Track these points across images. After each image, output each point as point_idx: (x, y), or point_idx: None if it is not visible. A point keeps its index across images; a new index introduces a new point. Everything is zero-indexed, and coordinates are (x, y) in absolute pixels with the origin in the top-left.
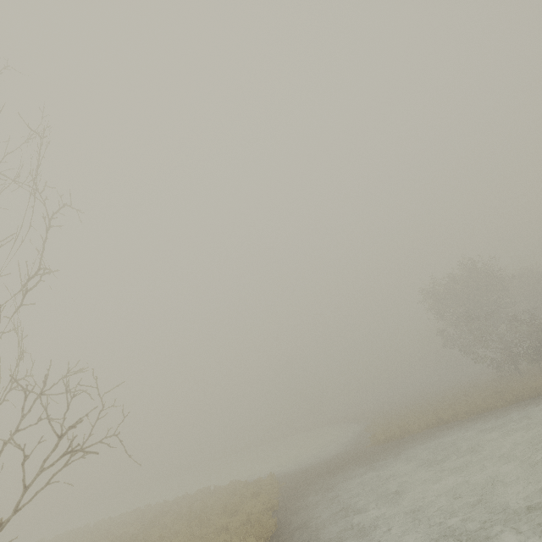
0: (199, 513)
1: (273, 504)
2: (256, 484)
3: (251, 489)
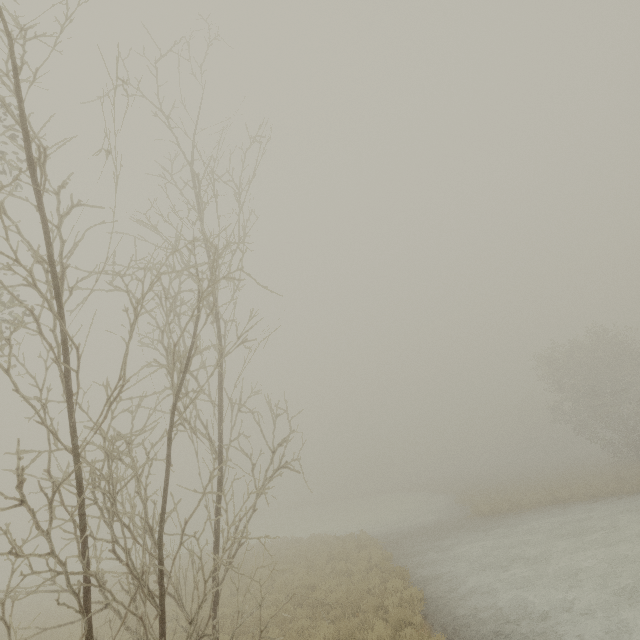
0: (303, 557)
1: (387, 557)
2: (349, 539)
3: (348, 541)
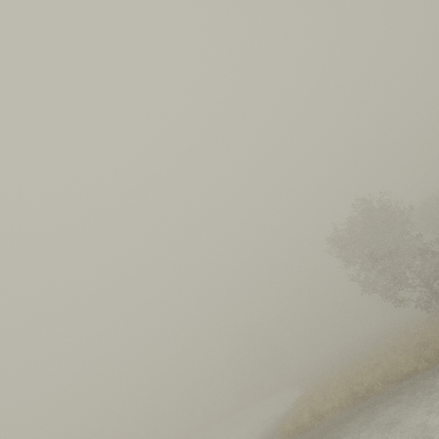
0: None
1: None
2: None
3: None
